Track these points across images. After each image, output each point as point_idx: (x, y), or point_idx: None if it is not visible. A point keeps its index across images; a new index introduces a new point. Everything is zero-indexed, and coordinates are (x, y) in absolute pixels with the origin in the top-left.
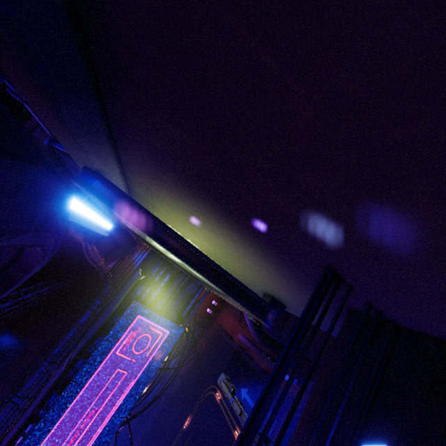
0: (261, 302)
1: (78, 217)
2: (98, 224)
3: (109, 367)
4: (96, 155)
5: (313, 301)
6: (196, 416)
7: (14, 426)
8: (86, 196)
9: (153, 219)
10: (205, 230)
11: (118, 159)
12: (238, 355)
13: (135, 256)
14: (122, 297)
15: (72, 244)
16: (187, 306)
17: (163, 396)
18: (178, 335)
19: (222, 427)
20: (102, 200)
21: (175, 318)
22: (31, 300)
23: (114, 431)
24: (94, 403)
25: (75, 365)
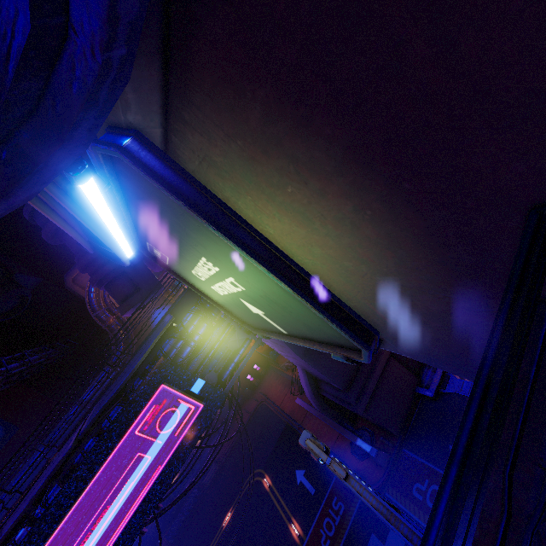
0: (363, 324)
1: (93, 222)
2: (117, 243)
3: (129, 446)
4: (135, 86)
5: (530, 250)
6: (245, 506)
7: (2, 529)
8: (106, 185)
9: (214, 201)
10: (287, 218)
11: (164, 104)
12: (290, 429)
13: (154, 313)
14: (150, 345)
15: (70, 300)
16: (229, 365)
17: (194, 487)
18: (219, 402)
19: (274, 520)
20: (141, 167)
21: (215, 380)
22: (17, 370)
23: (138, 532)
24: (110, 495)
25: (84, 445)
